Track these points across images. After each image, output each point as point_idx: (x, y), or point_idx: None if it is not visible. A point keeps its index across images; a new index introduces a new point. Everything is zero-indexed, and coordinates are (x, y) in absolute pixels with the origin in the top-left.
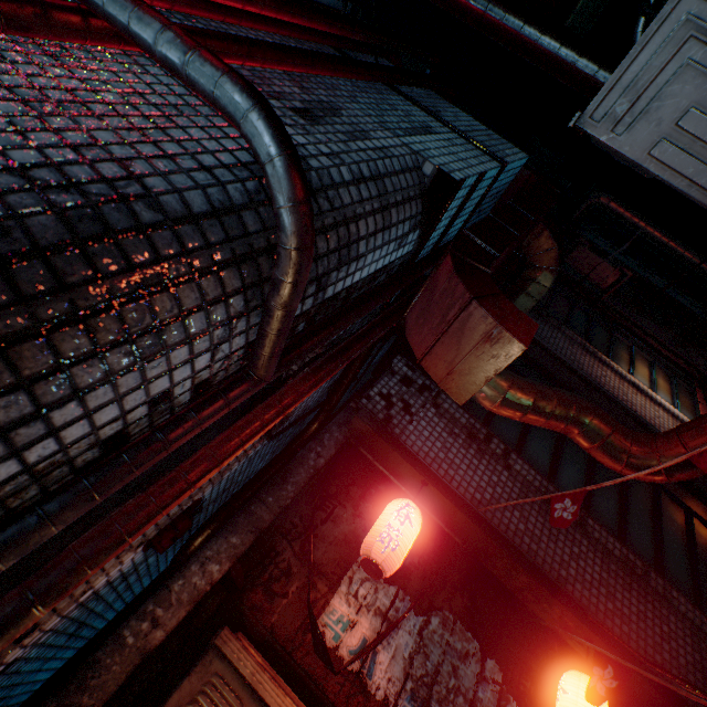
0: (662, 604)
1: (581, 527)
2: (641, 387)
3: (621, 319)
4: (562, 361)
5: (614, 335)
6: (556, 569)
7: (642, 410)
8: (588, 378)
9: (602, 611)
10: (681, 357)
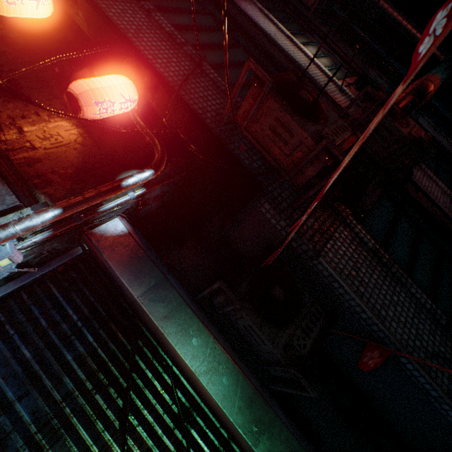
0: (185, 58)
1: (148, 13)
2: (294, 40)
3: (318, 31)
4: (231, 1)
5: (306, 34)
6: (98, 2)
7: (283, 44)
8: (245, 12)
9: (121, 28)
10: (356, 64)
